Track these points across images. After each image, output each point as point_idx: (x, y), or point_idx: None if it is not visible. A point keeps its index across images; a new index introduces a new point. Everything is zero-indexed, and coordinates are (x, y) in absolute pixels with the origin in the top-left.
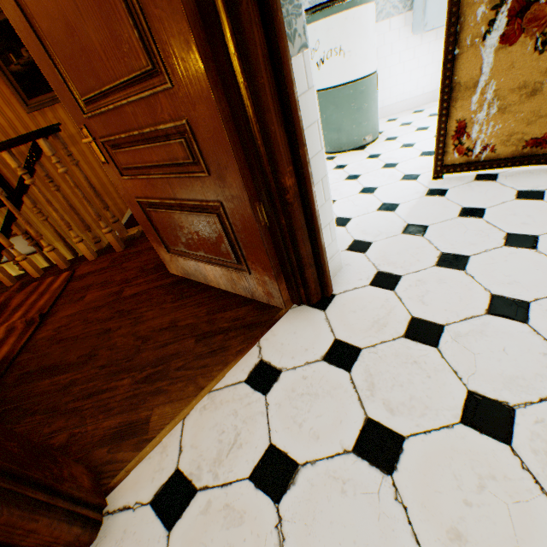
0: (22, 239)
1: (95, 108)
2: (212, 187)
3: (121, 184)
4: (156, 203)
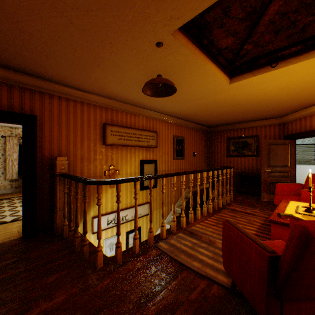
0: (146, 206)
1: (271, 167)
2: (289, 179)
3: (265, 178)
4: (273, 182)
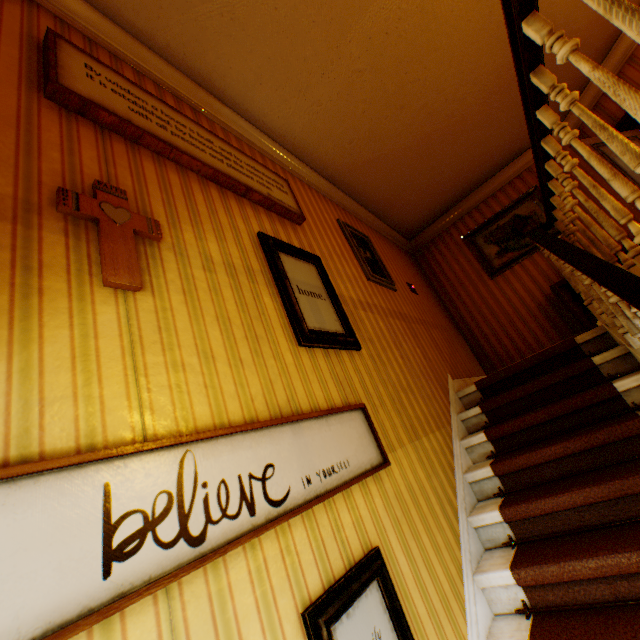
0: (353, 423)
1: None
2: None
3: None
4: None
